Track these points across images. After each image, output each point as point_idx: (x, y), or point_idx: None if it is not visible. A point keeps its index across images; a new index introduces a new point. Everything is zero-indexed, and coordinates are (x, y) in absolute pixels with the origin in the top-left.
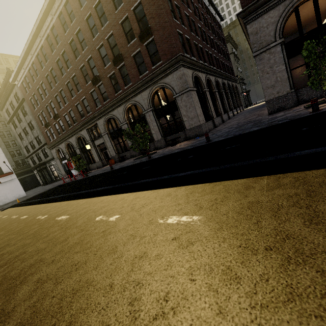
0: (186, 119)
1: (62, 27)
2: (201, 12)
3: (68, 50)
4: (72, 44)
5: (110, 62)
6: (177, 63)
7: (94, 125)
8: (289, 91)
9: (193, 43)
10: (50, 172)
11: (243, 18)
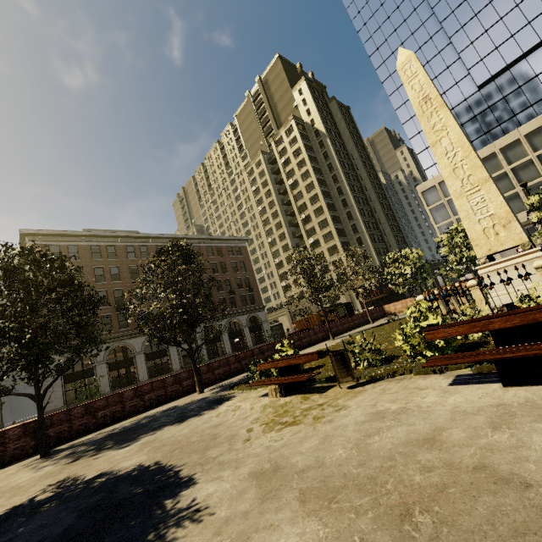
0: None
1: None
2: None
3: None
4: None
5: None
6: None
7: None
8: (63, 405)
9: None
10: None
11: None
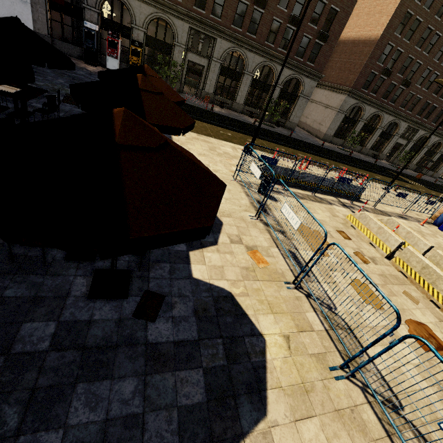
0: (293, 114)
1: None
2: None
3: None
4: None
5: (287, 11)
6: (319, 78)
7: (208, 36)
8: (332, 135)
9: None
10: None
11: (349, 92)
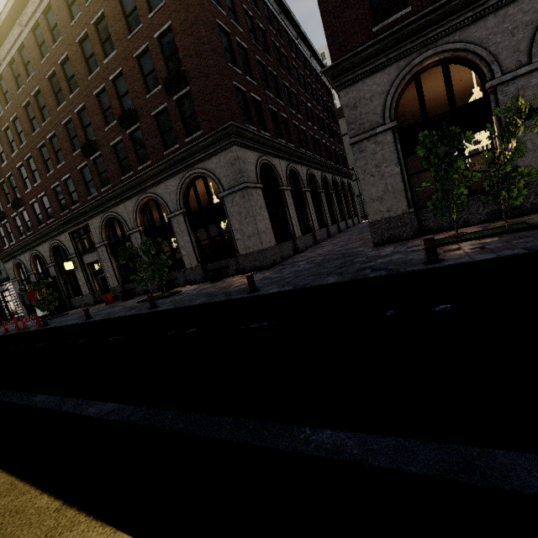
0: (239, 237)
1: (39, 48)
2: (294, 65)
3: (45, 89)
4: (53, 79)
5: (116, 121)
6: (227, 138)
7: (85, 227)
8: (406, 210)
9: (268, 109)
10: (1, 304)
11: (334, 79)
